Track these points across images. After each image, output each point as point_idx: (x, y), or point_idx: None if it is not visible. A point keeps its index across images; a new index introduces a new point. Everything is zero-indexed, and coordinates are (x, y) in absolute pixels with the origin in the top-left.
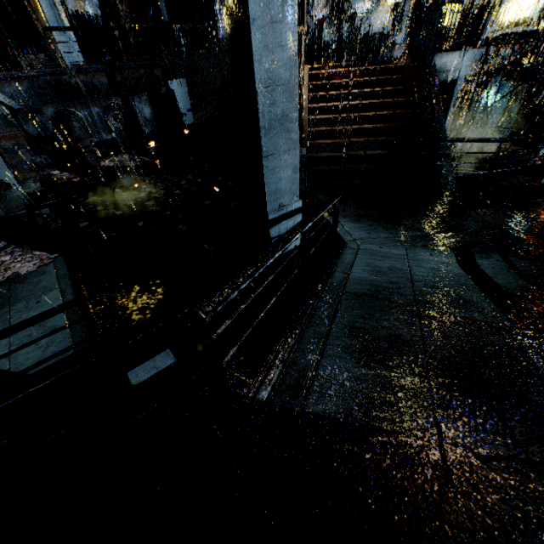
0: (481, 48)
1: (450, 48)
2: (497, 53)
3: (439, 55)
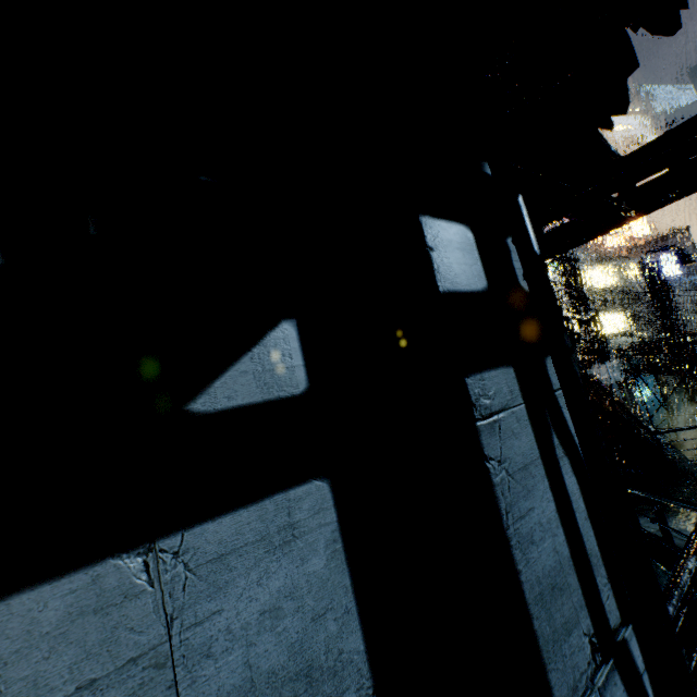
0: (616, 360)
1: (593, 365)
2: (621, 357)
3: (588, 371)
